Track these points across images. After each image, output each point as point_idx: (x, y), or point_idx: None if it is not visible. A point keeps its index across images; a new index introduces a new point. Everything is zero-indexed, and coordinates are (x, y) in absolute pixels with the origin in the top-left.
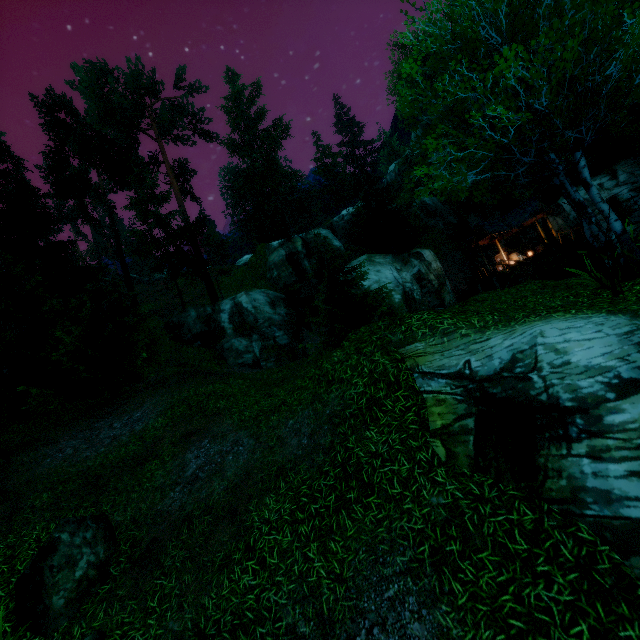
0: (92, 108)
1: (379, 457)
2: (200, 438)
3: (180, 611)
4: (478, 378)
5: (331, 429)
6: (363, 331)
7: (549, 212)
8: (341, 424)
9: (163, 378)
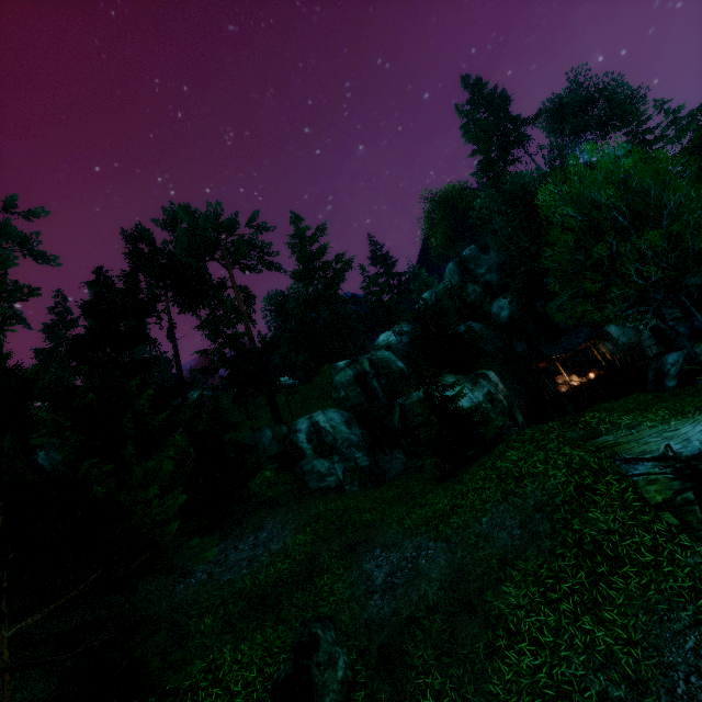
0: (171, 241)
1: (615, 533)
2: (368, 548)
3: (466, 701)
4: (683, 458)
5: (545, 517)
6: (531, 432)
7: (600, 338)
8: (555, 511)
9: (273, 497)
